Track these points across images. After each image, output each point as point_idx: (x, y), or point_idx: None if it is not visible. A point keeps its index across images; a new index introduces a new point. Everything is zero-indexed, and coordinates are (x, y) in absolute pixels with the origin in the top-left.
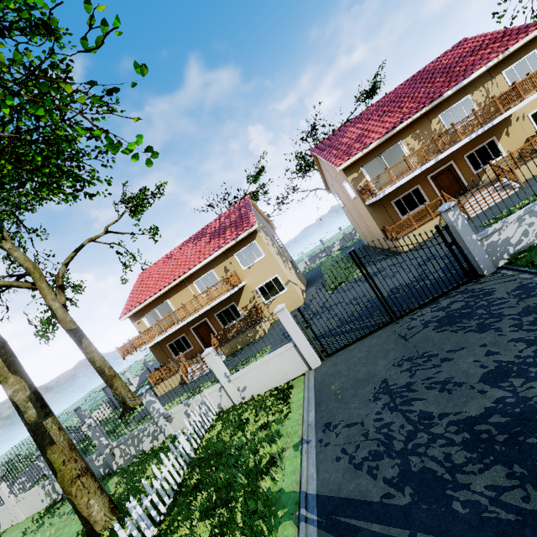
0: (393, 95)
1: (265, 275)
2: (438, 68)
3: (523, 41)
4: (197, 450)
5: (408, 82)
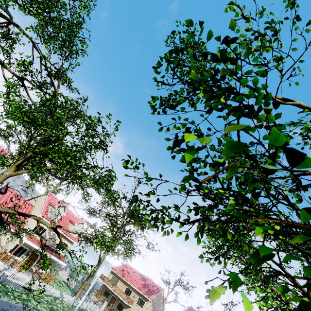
0: None
1: None
2: None
3: None
4: (87, 310)
5: None
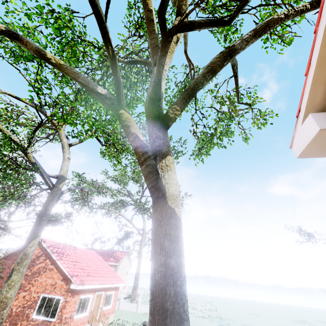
0: (104, 251)
1: None
2: (112, 254)
3: (111, 263)
4: None
5: (110, 251)
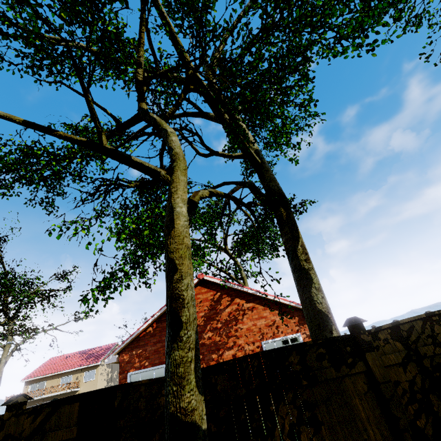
0: None
1: (89, 389)
2: None
3: None
4: None
5: None
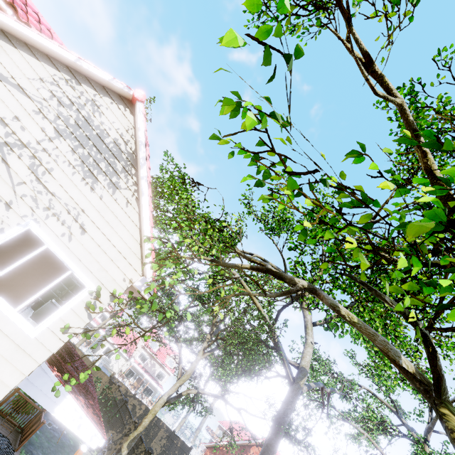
0: None
1: None
2: None
3: None
4: None
5: None
